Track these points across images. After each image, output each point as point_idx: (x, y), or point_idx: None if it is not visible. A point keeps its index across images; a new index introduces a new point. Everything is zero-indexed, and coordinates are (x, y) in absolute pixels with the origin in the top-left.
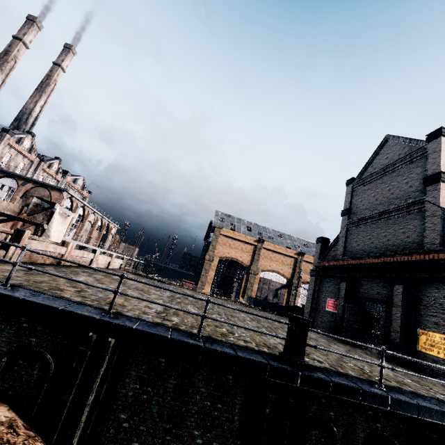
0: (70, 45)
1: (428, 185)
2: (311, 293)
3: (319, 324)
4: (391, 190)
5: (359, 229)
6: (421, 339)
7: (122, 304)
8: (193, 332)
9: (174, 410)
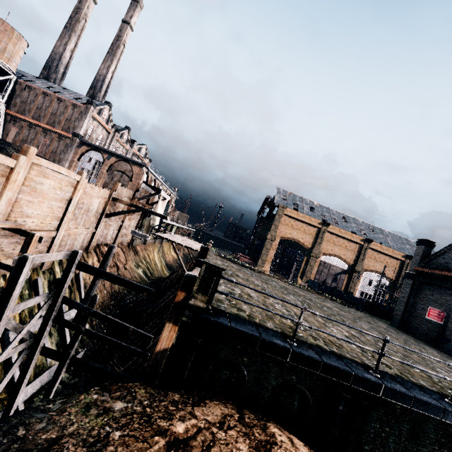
0: None
1: None
2: (406, 297)
3: (414, 329)
4: None
5: None
6: None
7: (337, 343)
8: (426, 386)
9: (407, 449)
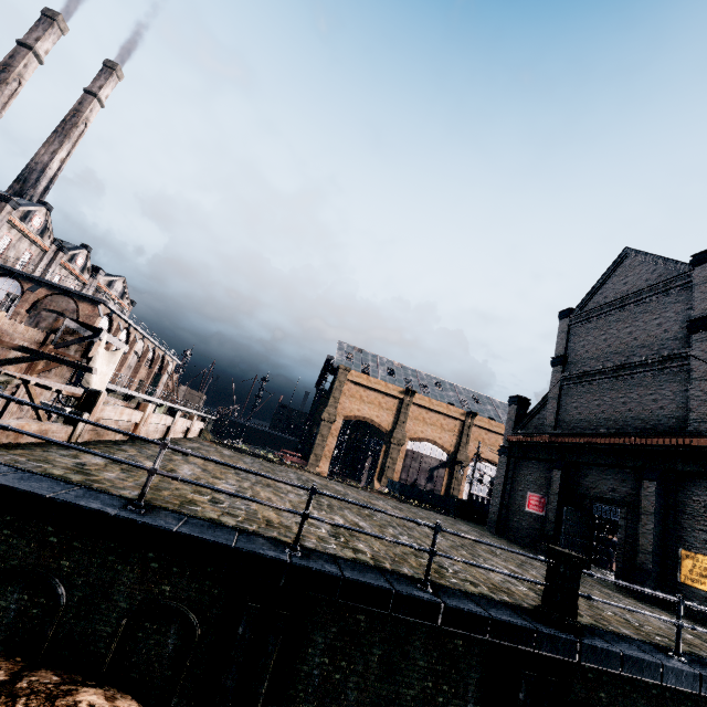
0: (114, 63)
1: (695, 332)
2: (501, 483)
3: (514, 532)
4: (633, 334)
5: (582, 388)
6: (684, 565)
7: (283, 524)
8: (406, 572)
9: (381, 696)
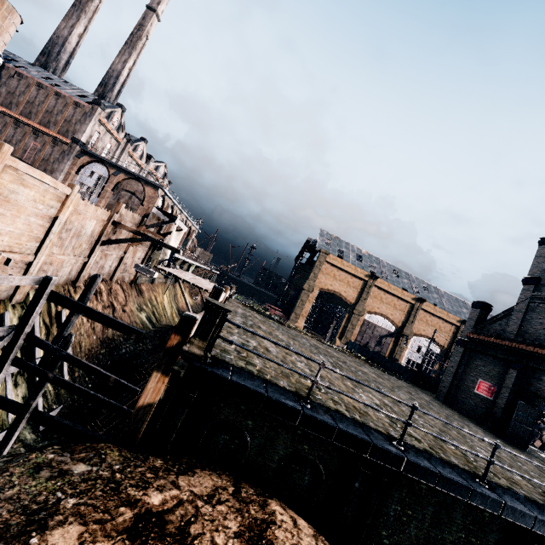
0: None
1: None
2: (455, 367)
3: (461, 405)
4: None
5: None
6: None
7: (363, 410)
8: (458, 464)
9: (431, 536)
